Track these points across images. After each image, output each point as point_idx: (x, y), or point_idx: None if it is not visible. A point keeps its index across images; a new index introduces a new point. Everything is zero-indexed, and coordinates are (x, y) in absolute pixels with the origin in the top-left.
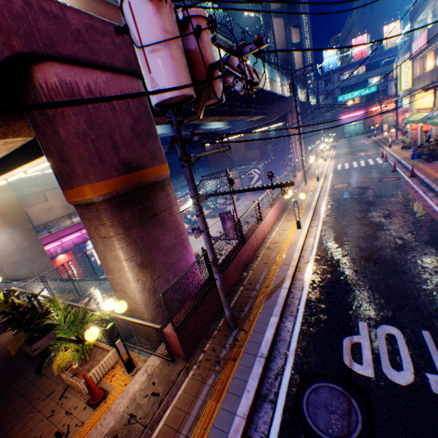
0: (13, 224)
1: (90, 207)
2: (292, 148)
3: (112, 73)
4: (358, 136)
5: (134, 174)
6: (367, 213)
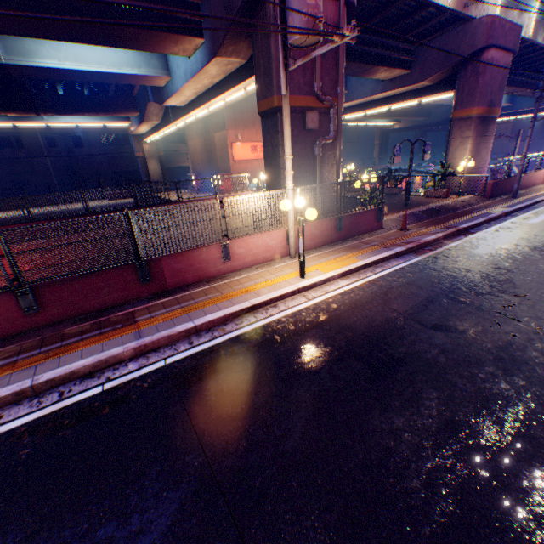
0: None
1: (466, 121)
2: None
3: (504, 53)
4: None
5: (489, 109)
6: None
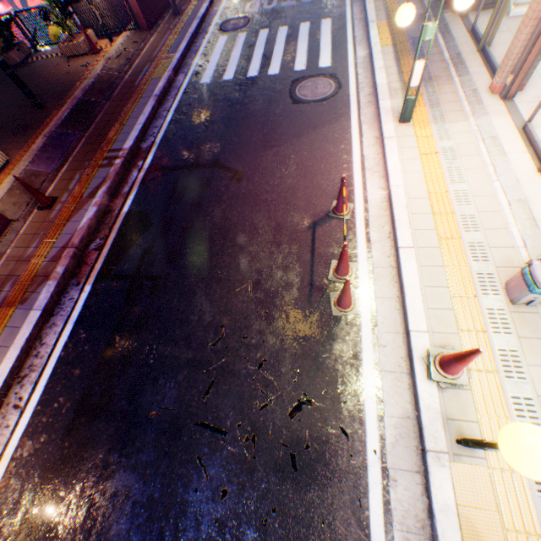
0: None
1: None
2: None
3: None
4: None
5: None
6: None
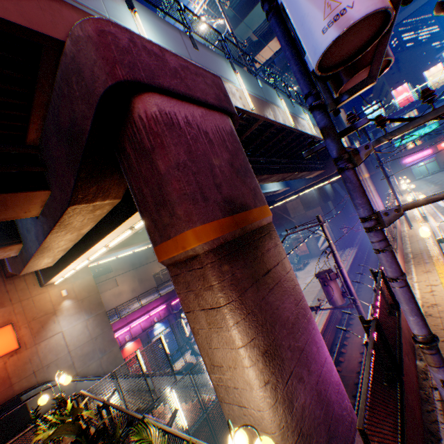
0: (88, 309)
1: (190, 263)
2: None
3: (205, 109)
4: (434, 174)
5: (238, 216)
6: None
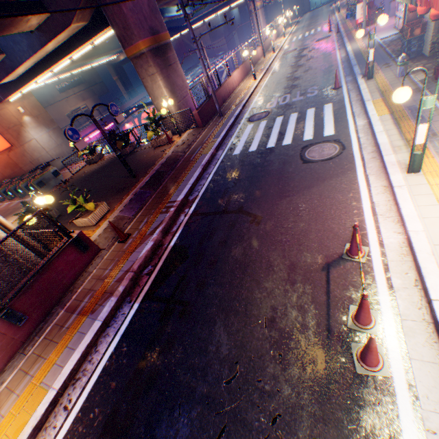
0: (46, 125)
1: (142, 57)
2: (255, 28)
3: None
4: (323, 7)
5: (156, 37)
6: (299, 62)
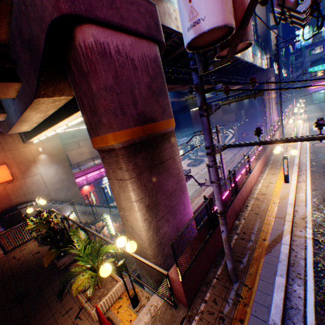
0: (58, 162)
1: (110, 153)
2: (266, 111)
3: (136, 37)
4: None
5: (147, 126)
6: None
